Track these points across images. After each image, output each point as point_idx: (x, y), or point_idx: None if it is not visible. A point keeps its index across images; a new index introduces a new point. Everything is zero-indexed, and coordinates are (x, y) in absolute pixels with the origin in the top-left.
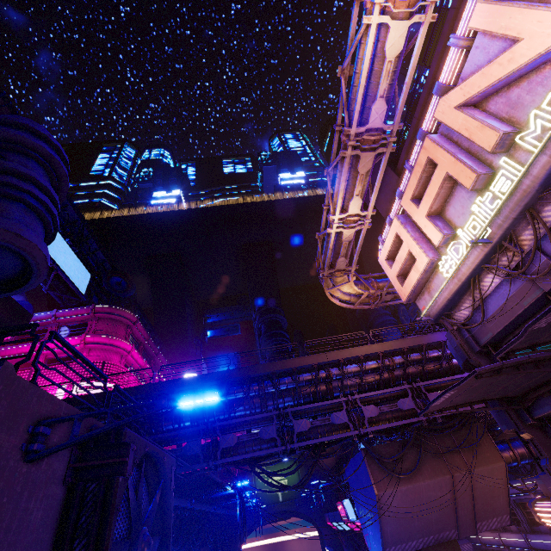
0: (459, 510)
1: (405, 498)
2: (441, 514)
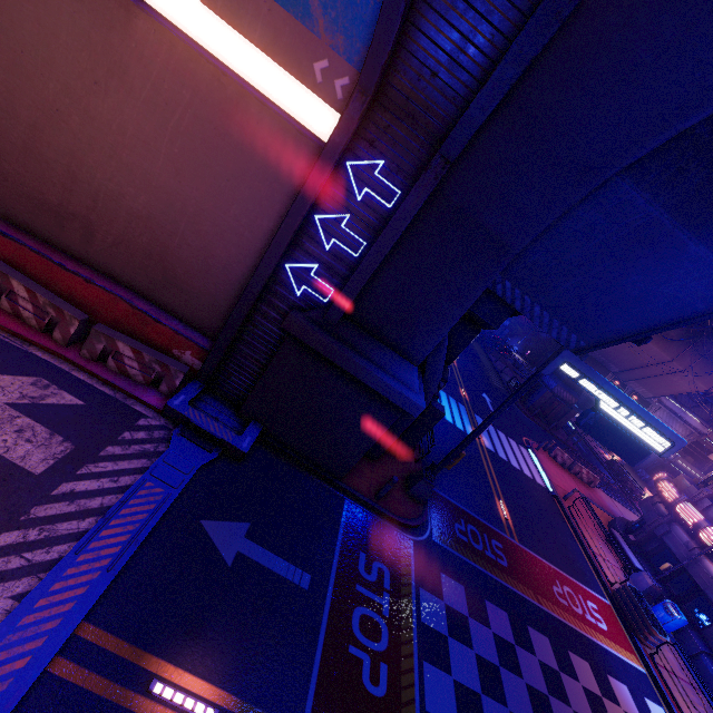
0: (638, 370)
1: None
2: (628, 360)
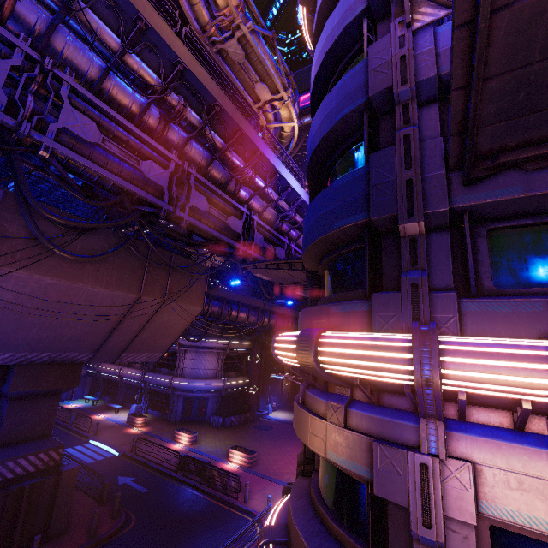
0: (114, 336)
1: (39, 294)
2: (86, 333)
